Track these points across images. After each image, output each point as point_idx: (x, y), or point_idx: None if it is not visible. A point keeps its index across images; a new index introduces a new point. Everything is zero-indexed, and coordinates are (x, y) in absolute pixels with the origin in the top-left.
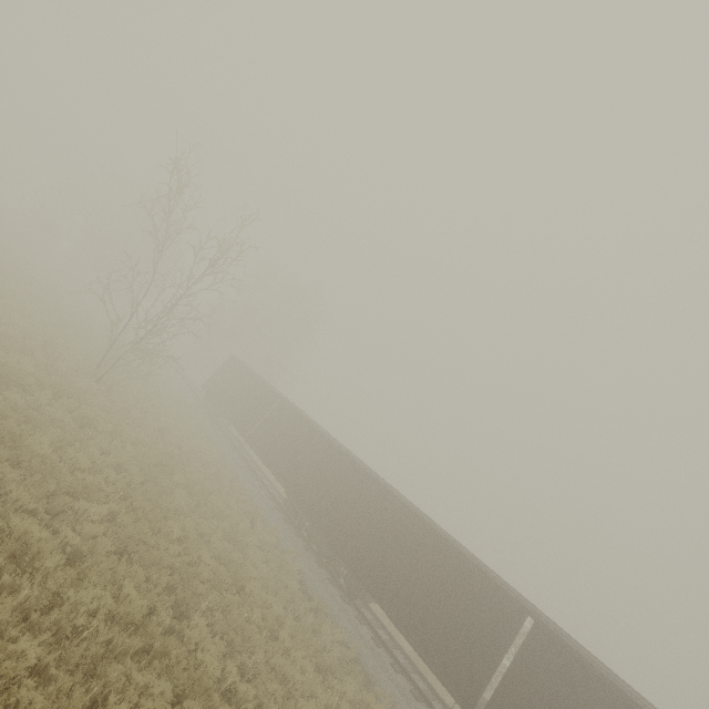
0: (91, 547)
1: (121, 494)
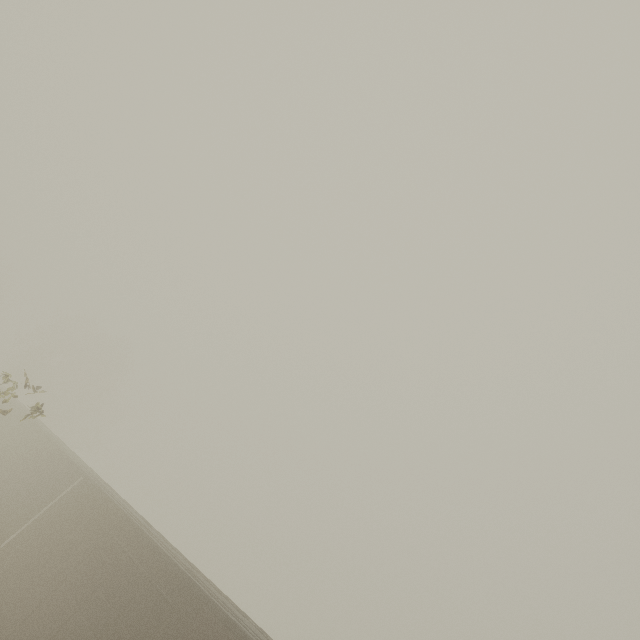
0: None
1: None
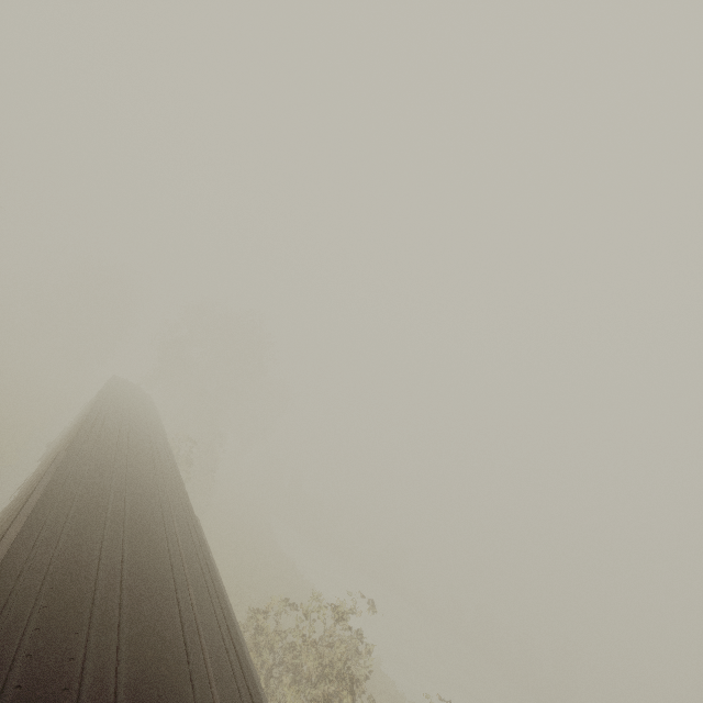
0: None
1: None
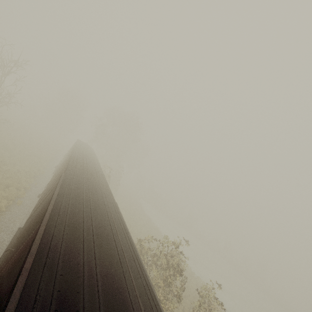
0: None
1: None
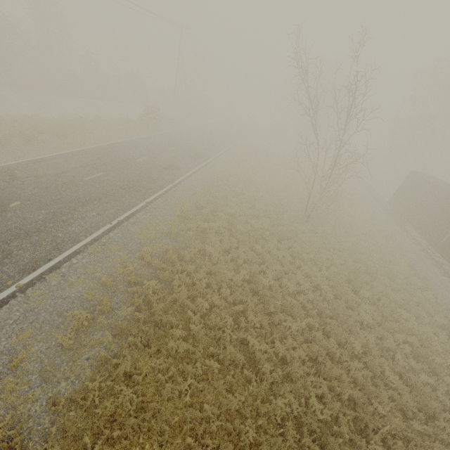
0: (290, 358)
1: (316, 311)
